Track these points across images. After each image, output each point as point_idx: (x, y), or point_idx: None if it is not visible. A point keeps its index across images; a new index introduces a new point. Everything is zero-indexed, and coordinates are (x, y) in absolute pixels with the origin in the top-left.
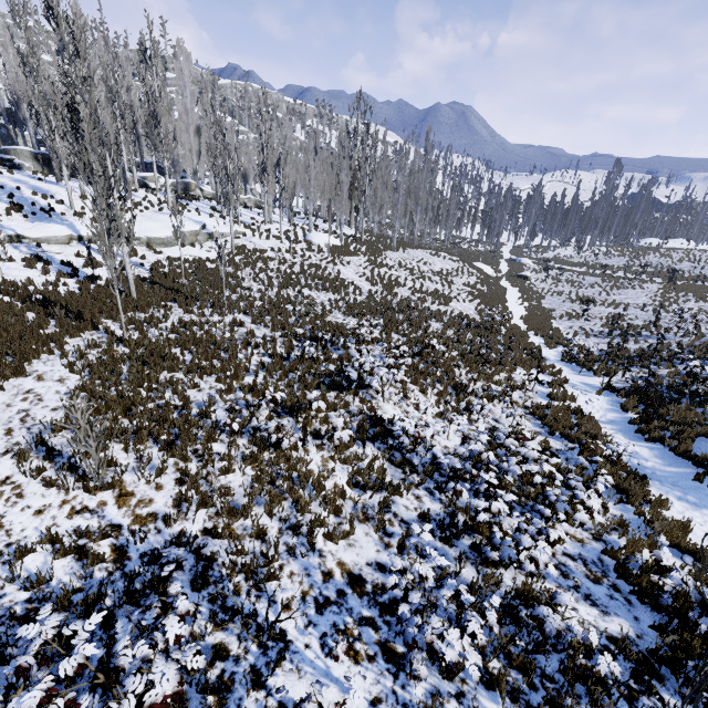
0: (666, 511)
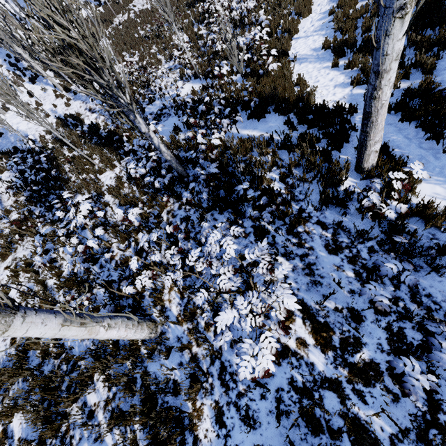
0: (314, 0)
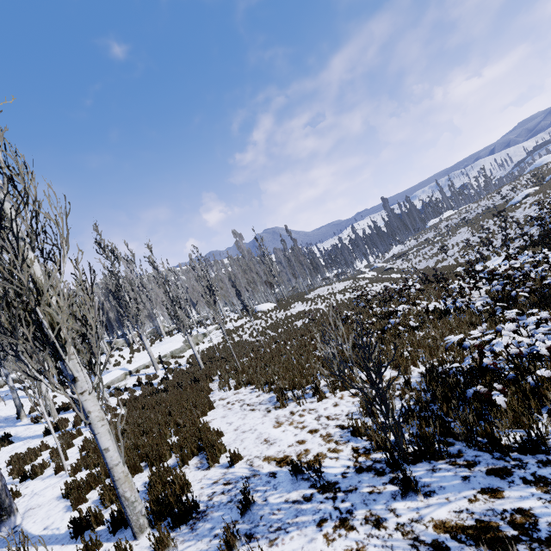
0: None
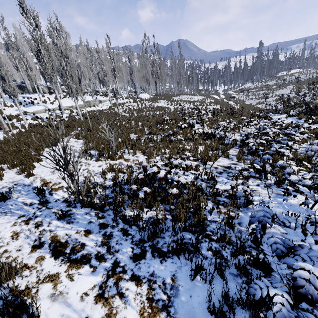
0: None
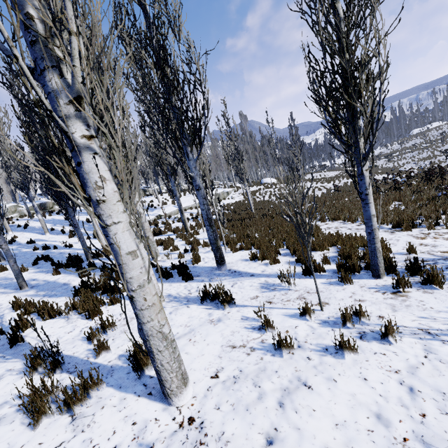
0: None
